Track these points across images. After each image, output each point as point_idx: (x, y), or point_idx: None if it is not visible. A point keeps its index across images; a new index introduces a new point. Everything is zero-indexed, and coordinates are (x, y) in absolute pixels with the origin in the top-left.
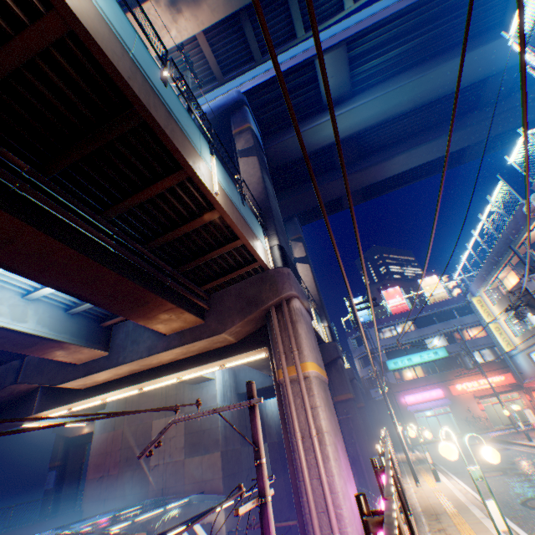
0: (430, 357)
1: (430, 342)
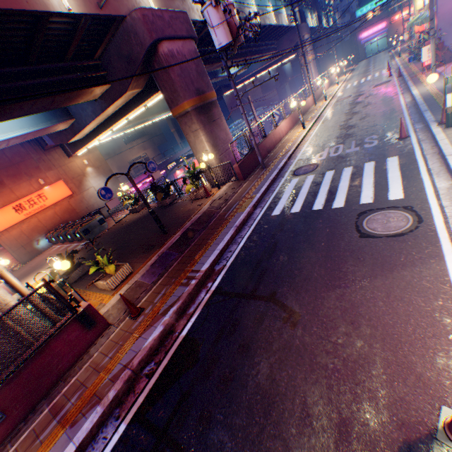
0: None
1: None
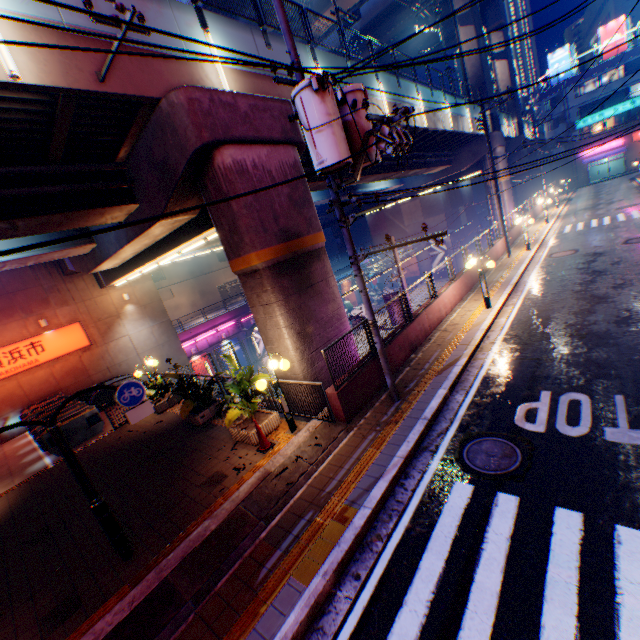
0: (625, 109)
1: (633, 91)
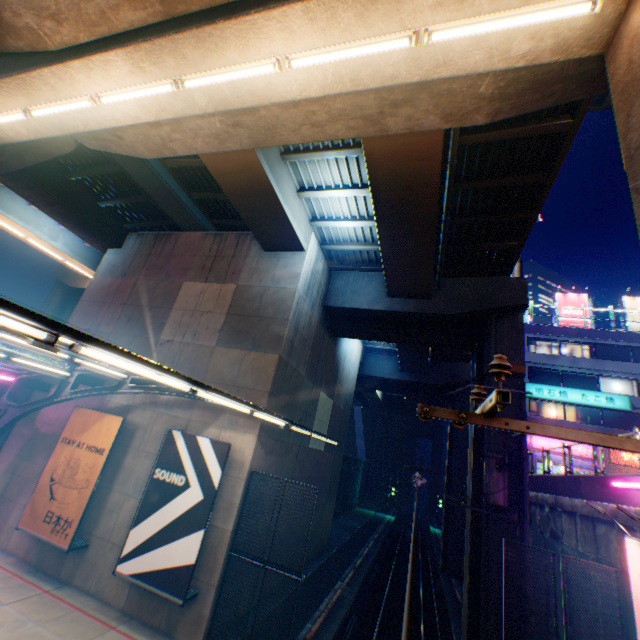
0: (599, 402)
1: (607, 384)
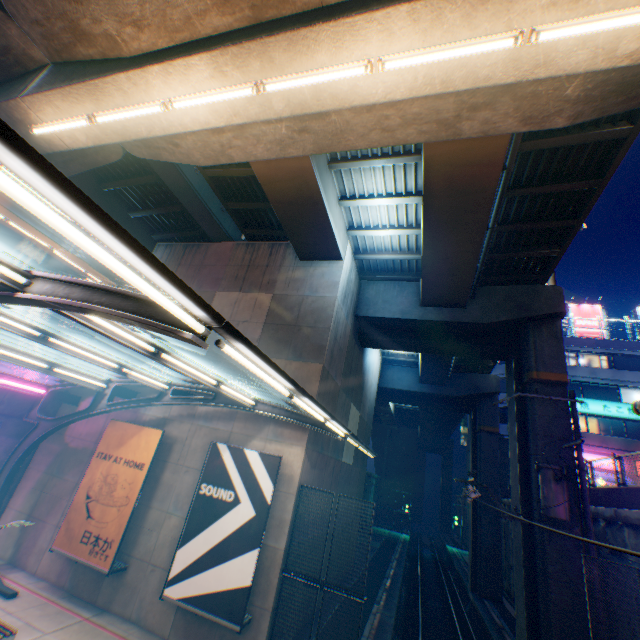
0: (621, 413)
1: (627, 394)
